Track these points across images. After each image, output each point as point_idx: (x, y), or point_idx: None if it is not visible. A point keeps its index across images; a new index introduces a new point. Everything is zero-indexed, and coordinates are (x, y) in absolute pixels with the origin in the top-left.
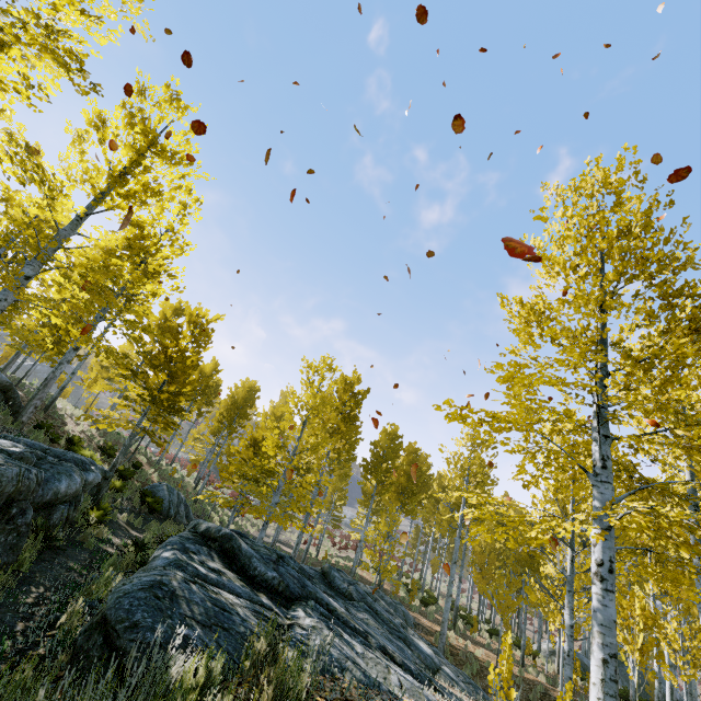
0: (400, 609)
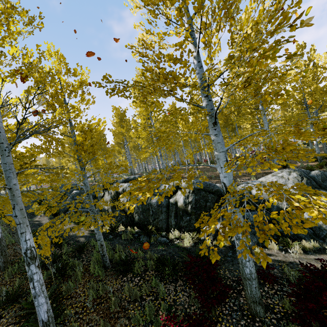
0: None
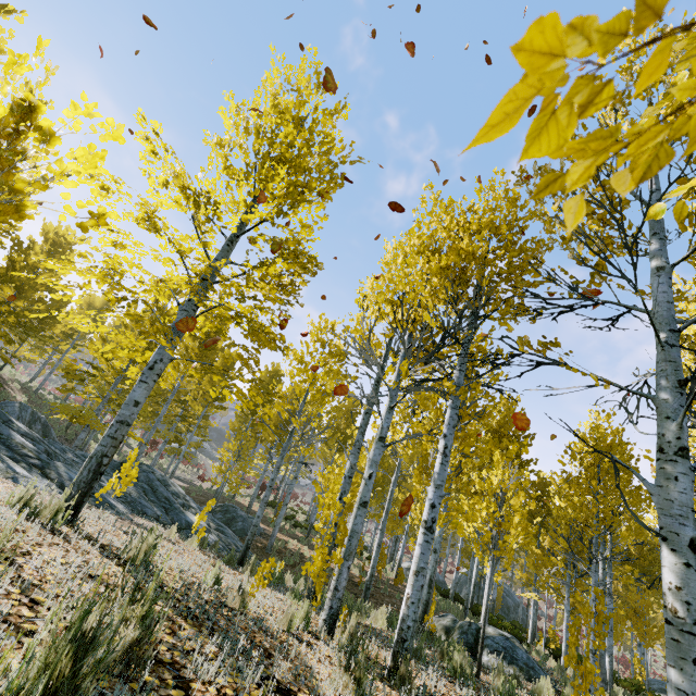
0: (250, 521)
